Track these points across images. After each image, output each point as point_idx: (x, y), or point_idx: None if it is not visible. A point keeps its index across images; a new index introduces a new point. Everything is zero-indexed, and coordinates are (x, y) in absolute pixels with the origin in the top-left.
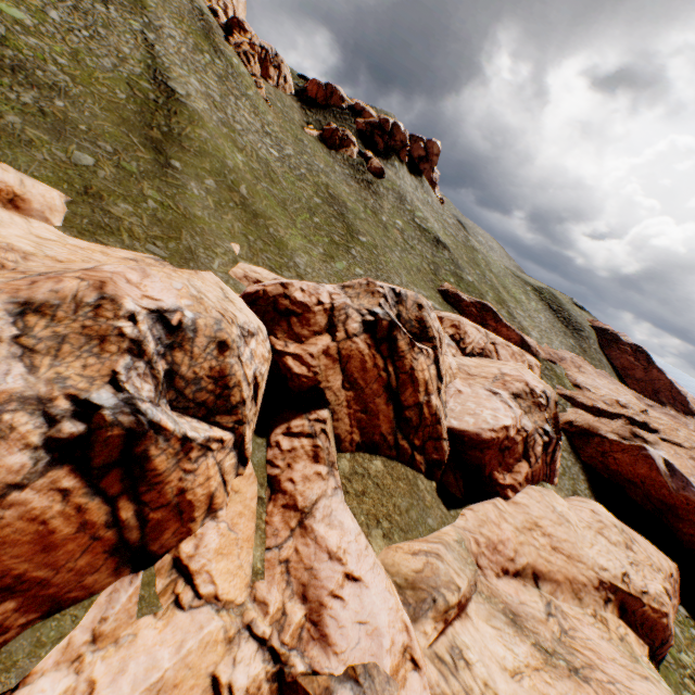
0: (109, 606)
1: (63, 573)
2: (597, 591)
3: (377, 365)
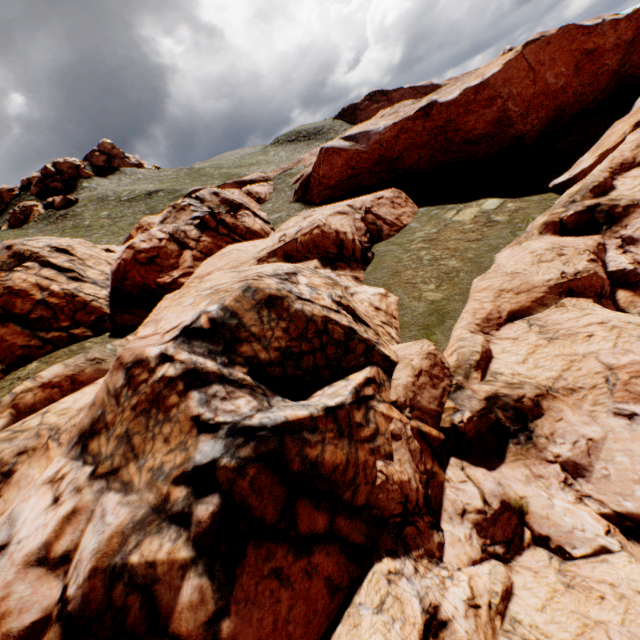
0: None
1: None
2: None
3: None
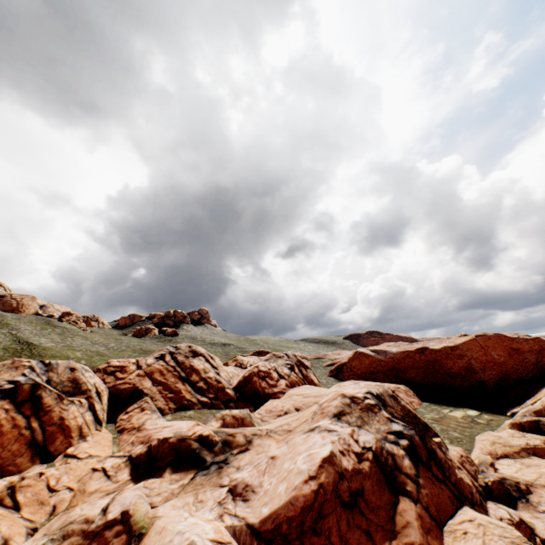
0: (31, 470)
1: (6, 452)
2: None
3: (170, 370)
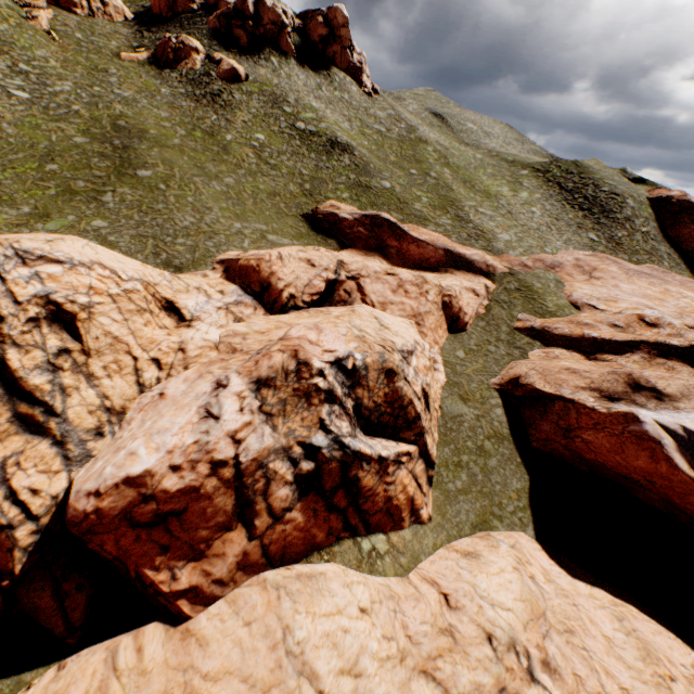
0: None
1: None
2: None
3: None
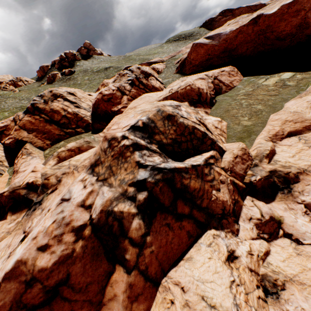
0: None
1: None
2: None
3: (37, 119)
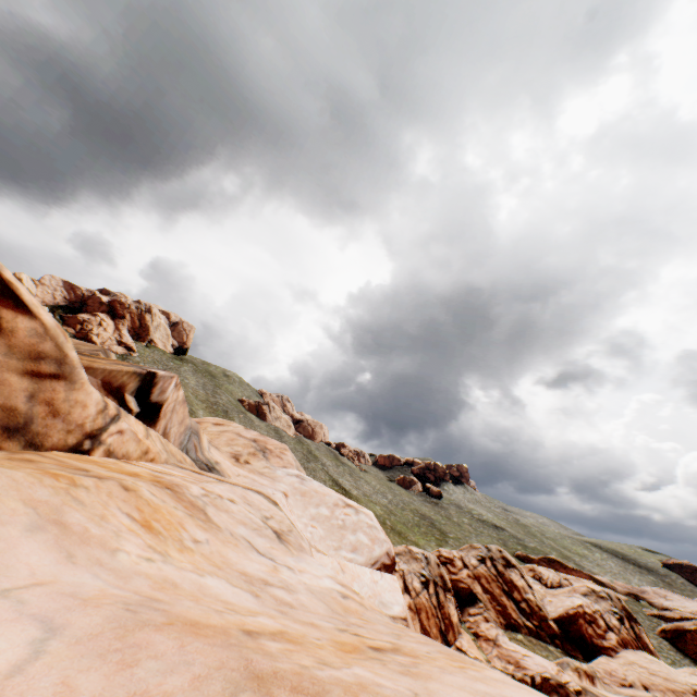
0: None
1: (432, 632)
2: (695, 696)
3: (493, 579)
